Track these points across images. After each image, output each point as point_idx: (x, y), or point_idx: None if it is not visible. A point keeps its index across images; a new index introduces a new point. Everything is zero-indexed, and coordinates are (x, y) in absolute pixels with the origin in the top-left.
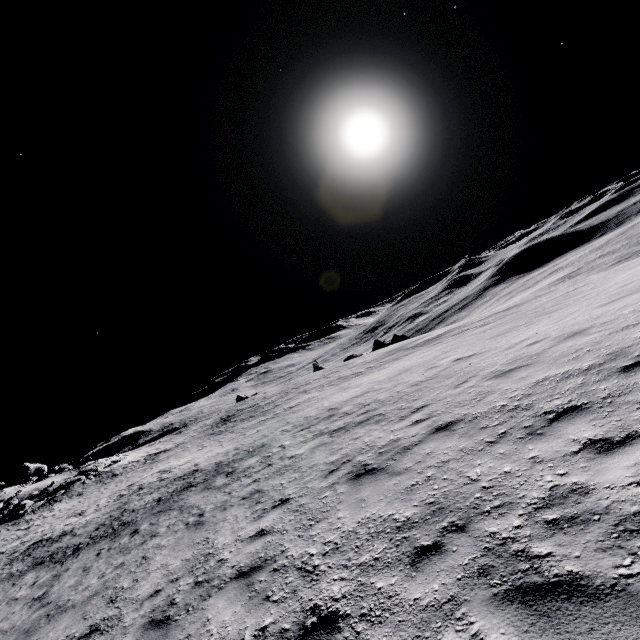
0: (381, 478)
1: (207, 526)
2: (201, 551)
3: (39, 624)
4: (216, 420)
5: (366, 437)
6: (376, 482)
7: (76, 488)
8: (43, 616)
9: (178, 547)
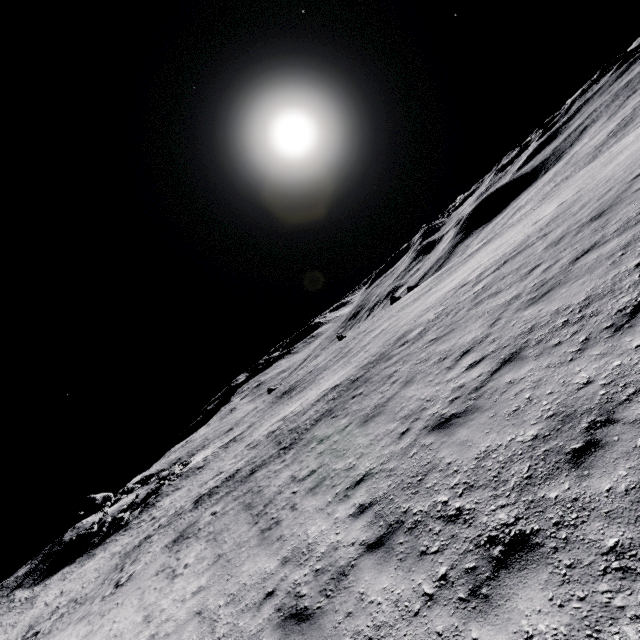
0: (628, 197)
1: (462, 324)
2: (494, 310)
3: (373, 414)
4: (271, 401)
5: (553, 235)
6: (627, 199)
7: (166, 489)
8: (365, 417)
9: (453, 336)
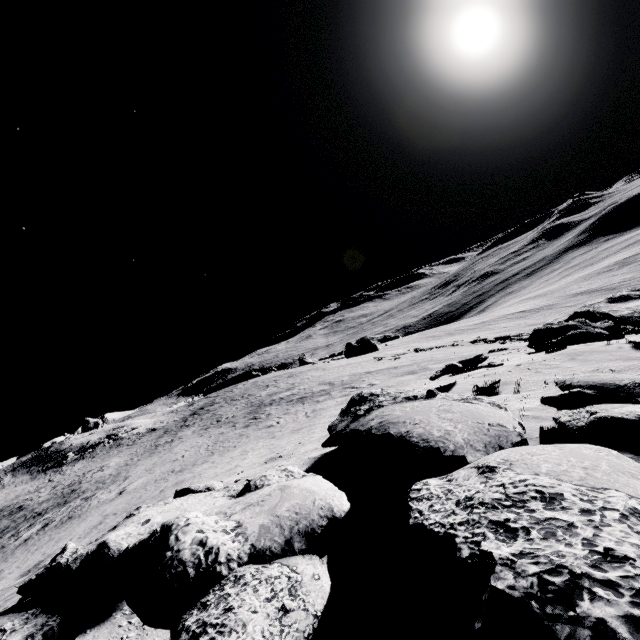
0: None
1: None
2: None
3: None
4: (200, 406)
5: None
6: None
7: (98, 449)
8: None
9: None
